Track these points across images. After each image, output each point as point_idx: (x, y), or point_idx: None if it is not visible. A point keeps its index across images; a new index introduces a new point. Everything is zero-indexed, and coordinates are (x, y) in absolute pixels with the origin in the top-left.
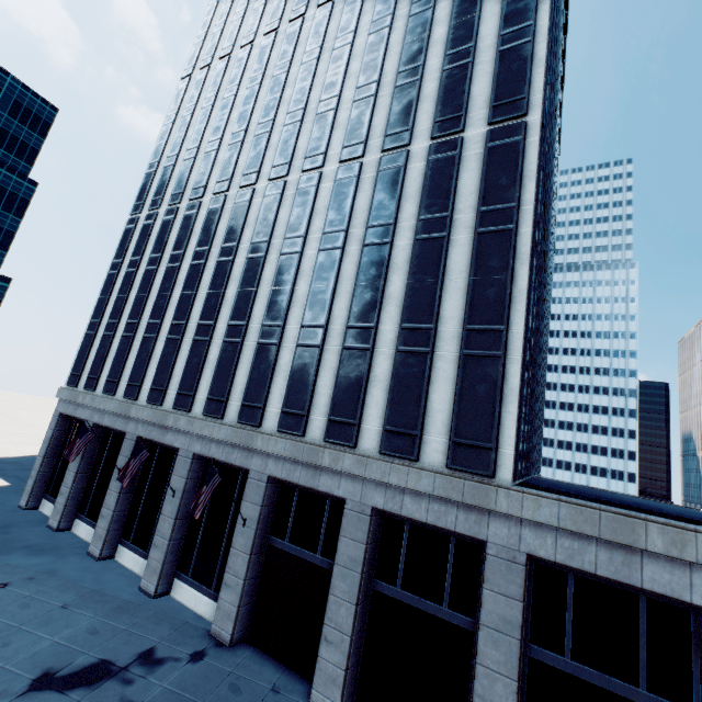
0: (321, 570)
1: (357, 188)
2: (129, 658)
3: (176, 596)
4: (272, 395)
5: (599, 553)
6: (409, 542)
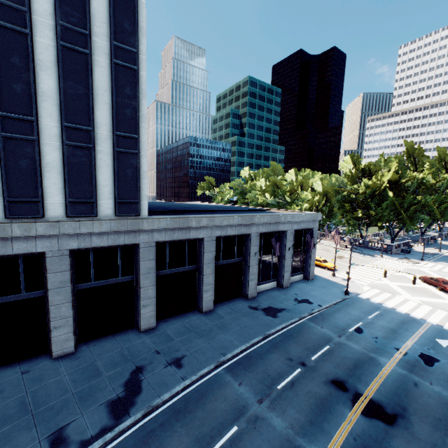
0: (30, 300)
1: None
2: None
3: None
4: None
5: (179, 232)
6: (94, 259)
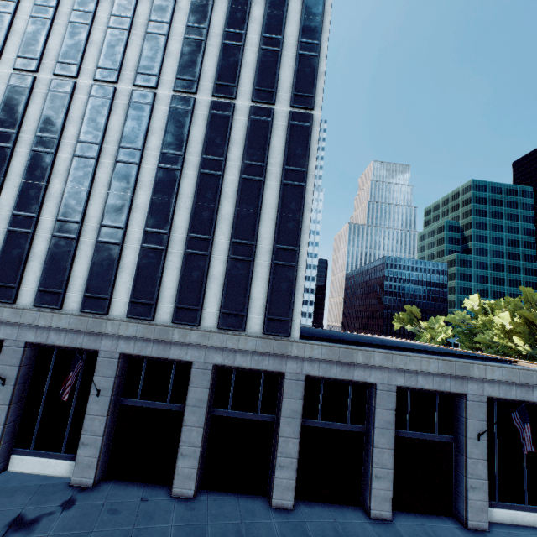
0: (171, 412)
1: (191, 120)
2: (0, 531)
3: (15, 469)
4: (118, 288)
5: (337, 368)
6: (236, 381)
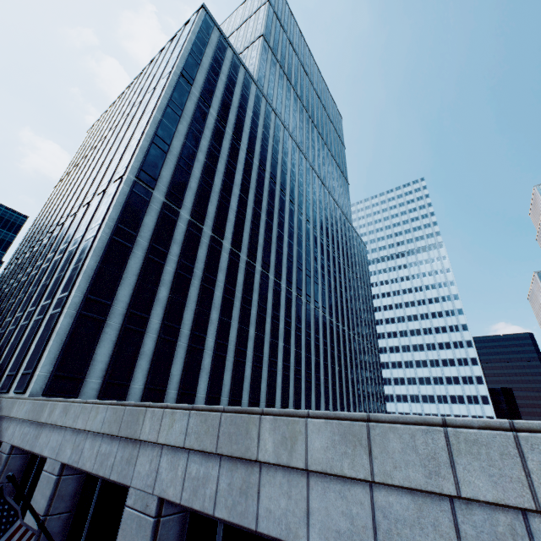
0: None
1: (69, 229)
2: None
3: None
4: None
5: (32, 432)
6: None
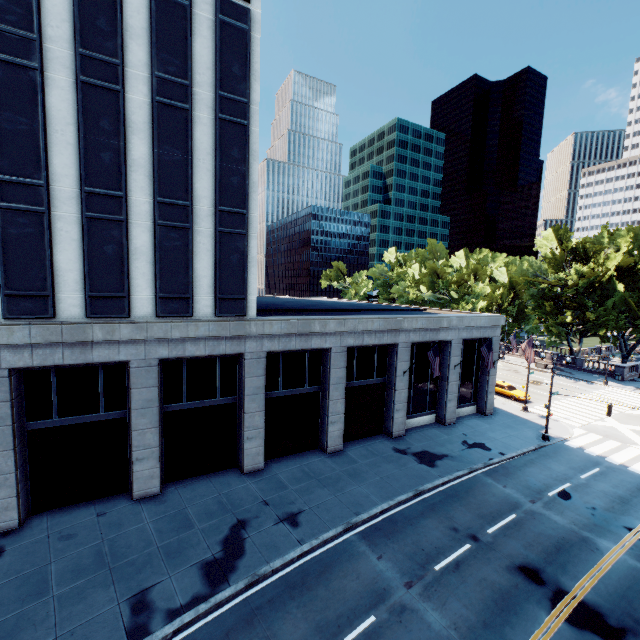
0: (110, 422)
1: None
2: None
3: None
4: None
5: (297, 340)
6: (188, 372)
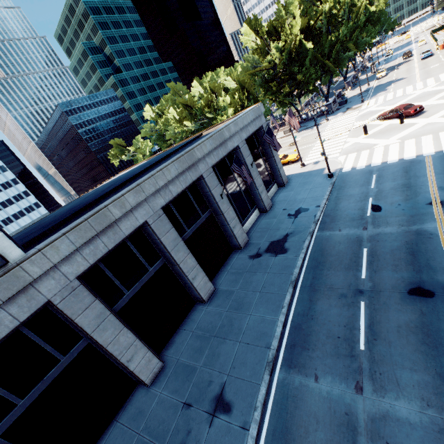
0: None
1: None
2: None
3: None
4: None
5: (103, 240)
6: None
